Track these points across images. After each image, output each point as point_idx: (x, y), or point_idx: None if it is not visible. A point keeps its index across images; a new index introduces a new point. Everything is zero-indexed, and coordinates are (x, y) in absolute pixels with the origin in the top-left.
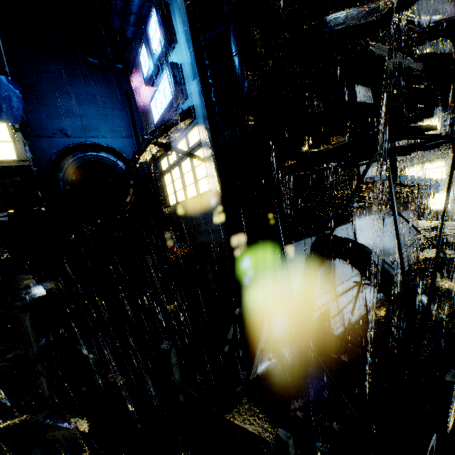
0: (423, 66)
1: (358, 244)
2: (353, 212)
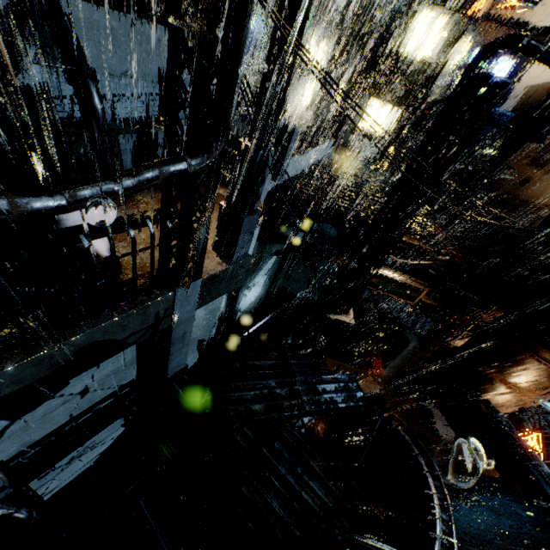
0: None
1: (57, 11)
2: None
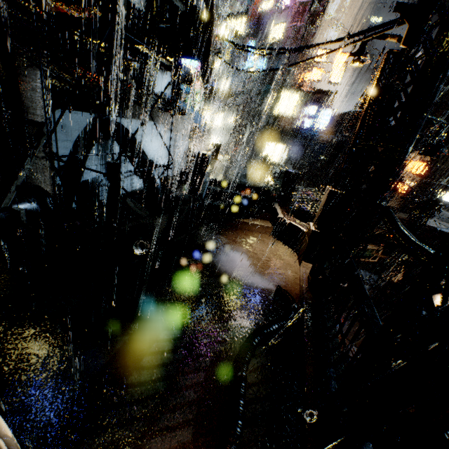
0: (186, 9)
1: (126, 129)
2: (137, 111)
